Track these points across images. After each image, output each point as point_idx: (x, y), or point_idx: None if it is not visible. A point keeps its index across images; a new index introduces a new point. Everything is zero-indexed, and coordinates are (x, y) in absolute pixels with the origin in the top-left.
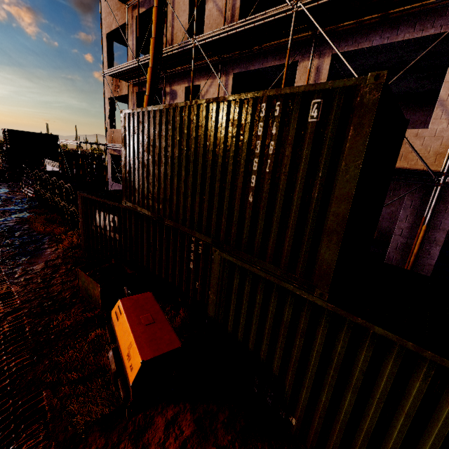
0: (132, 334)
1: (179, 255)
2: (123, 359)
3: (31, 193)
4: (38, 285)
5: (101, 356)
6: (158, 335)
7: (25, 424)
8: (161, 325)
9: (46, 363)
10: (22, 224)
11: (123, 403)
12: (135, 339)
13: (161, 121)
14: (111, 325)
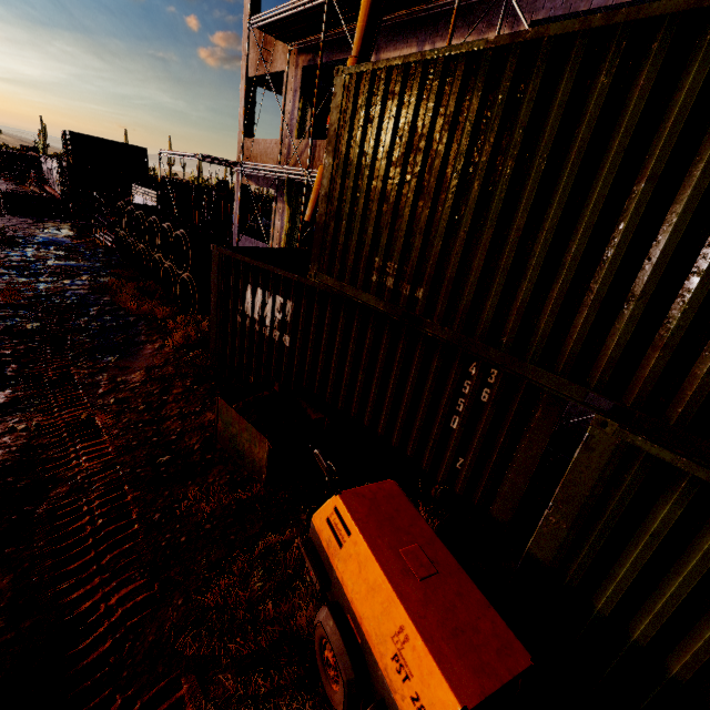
0: (404, 608)
1: (428, 398)
2: (377, 660)
3: (109, 242)
4: (139, 415)
5: (287, 602)
6: (462, 617)
7: None
8: (455, 584)
9: (179, 603)
10: (100, 294)
11: None
12: (414, 623)
13: (464, 86)
14: (310, 541)
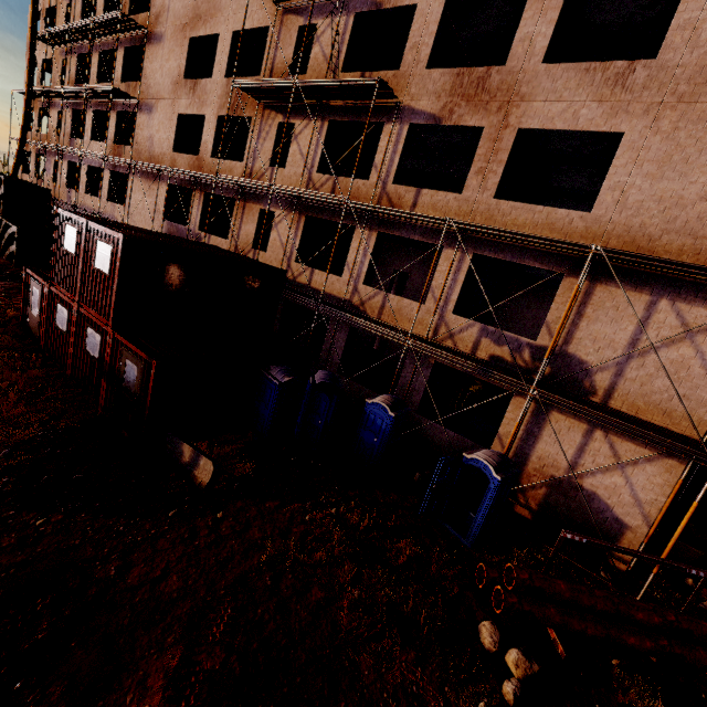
0: None
1: None
2: None
3: None
4: None
5: None
6: None
7: None
8: None
9: None
10: None
11: None
12: None
13: None
14: None
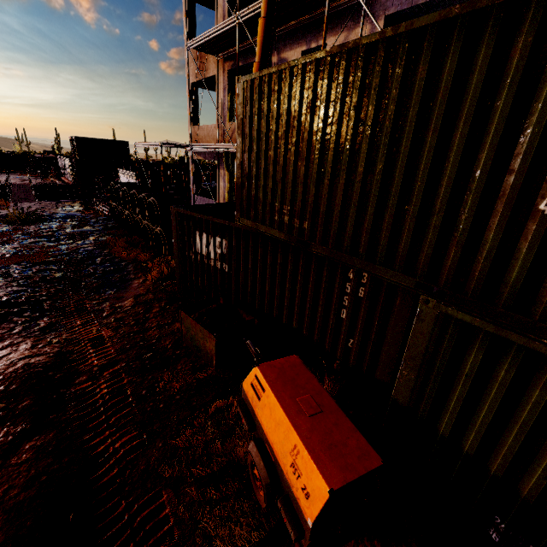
0: (296, 433)
1: (323, 298)
2: (282, 469)
3: (106, 211)
4: (131, 328)
5: (231, 442)
6: (336, 438)
7: (148, 545)
8: (334, 418)
9: (160, 445)
10: (101, 249)
11: (275, 523)
12: (302, 442)
13: (316, 82)
14: (242, 400)
